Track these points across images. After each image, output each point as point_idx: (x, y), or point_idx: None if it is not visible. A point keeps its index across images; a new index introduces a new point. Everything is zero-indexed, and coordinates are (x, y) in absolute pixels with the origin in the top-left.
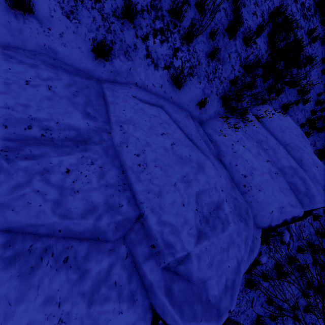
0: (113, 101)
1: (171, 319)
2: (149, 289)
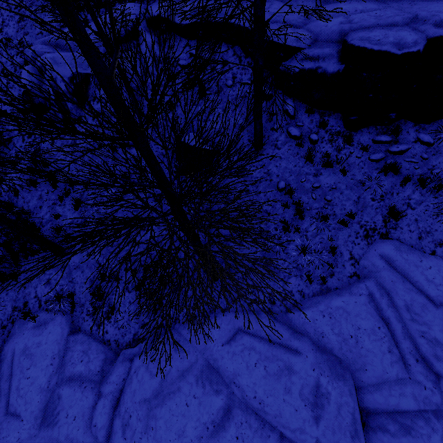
0: (388, 0)
1: (439, 33)
2: (424, 32)
